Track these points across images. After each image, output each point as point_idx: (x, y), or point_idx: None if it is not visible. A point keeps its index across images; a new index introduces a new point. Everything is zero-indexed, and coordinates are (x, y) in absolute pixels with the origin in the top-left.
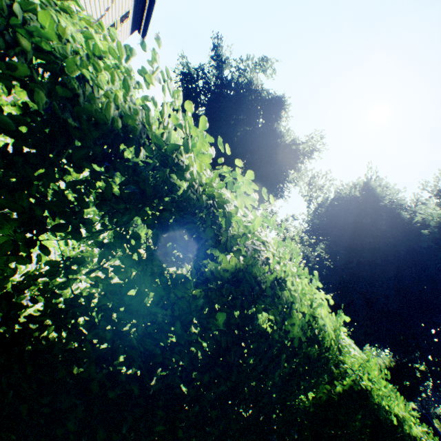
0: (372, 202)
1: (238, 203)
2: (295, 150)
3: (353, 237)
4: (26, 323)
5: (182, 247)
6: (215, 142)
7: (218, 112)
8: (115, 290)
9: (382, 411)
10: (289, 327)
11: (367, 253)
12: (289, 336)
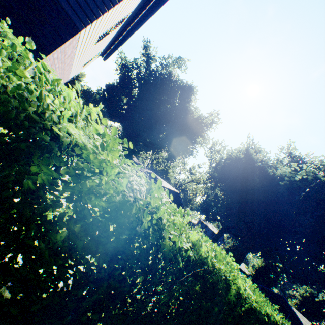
0: (250, 163)
1: (218, 264)
2: (200, 123)
3: (239, 185)
4: (166, 322)
5: (201, 282)
6: (145, 115)
7: (147, 94)
8: (185, 304)
9: (261, 314)
10: (229, 295)
11: (248, 196)
12: (229, 299)
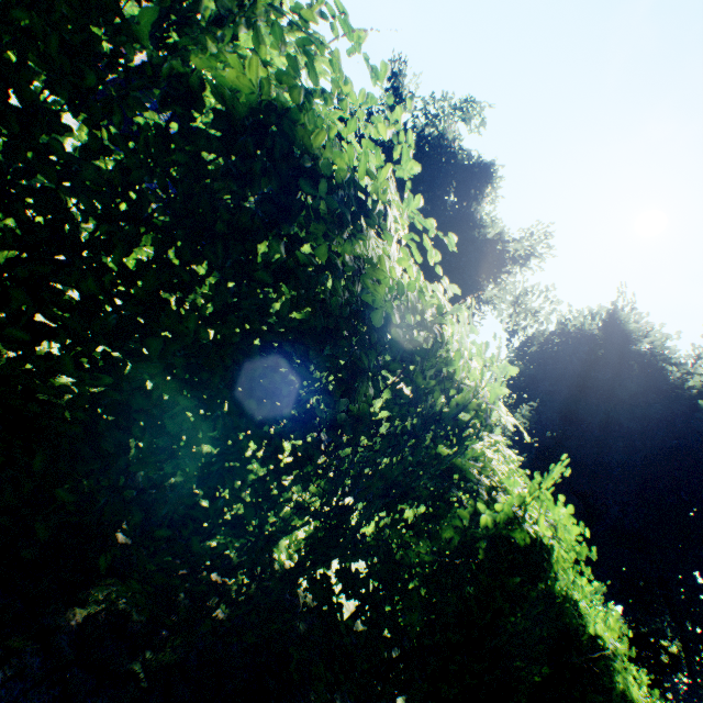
0: (618, 343)
1: None
2: (500, 251)
3: (578, 398)
4: None
5: None
6: None
7: None
8: None
9: (570, 609)
10: (371, 284)
11: (599, 430)
12: (368, 301)
